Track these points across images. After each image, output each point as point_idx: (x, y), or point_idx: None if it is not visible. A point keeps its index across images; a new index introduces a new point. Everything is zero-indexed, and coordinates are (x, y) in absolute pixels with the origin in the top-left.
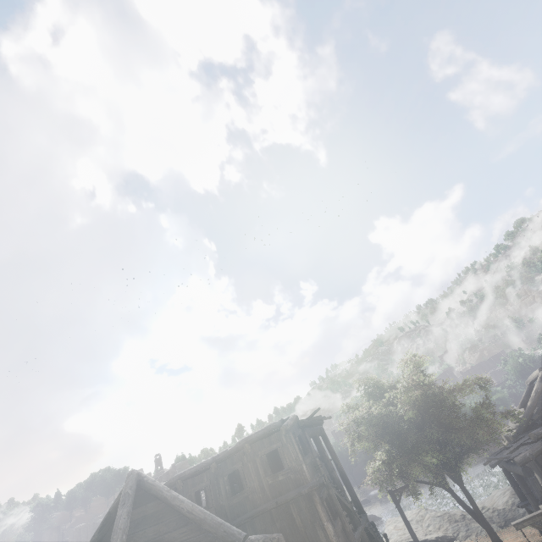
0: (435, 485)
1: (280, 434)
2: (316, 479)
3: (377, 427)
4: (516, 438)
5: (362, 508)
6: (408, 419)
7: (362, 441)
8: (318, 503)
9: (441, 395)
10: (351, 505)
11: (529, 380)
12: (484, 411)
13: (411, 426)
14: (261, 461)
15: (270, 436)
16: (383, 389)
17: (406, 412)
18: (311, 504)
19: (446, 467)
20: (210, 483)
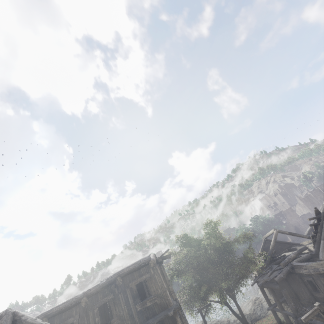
0: (220, 302)
1: (149, 267)
2: (173, 303)
3: (192, 265)
4: (264, 268)
5: (188, 323)
6: (208, 260)
7: (182, 275)
8: (180, 322)
9: (227, 243)
10: (187, 321)
11: (266, 236)
12: (251, 252)
13: (208, 264)
14: (131, 291)
15: (140, 269)
16: (191, 241)
17: (212, 254)
18: (174, 323)
19: (227, 290)
20: (79, 317)
